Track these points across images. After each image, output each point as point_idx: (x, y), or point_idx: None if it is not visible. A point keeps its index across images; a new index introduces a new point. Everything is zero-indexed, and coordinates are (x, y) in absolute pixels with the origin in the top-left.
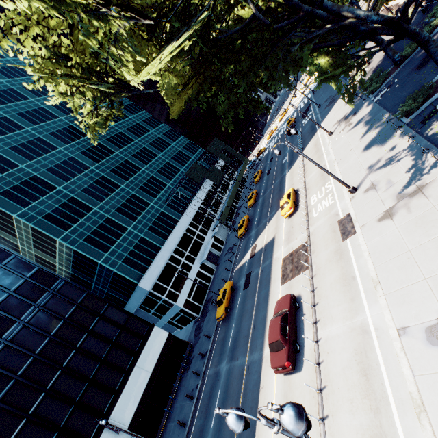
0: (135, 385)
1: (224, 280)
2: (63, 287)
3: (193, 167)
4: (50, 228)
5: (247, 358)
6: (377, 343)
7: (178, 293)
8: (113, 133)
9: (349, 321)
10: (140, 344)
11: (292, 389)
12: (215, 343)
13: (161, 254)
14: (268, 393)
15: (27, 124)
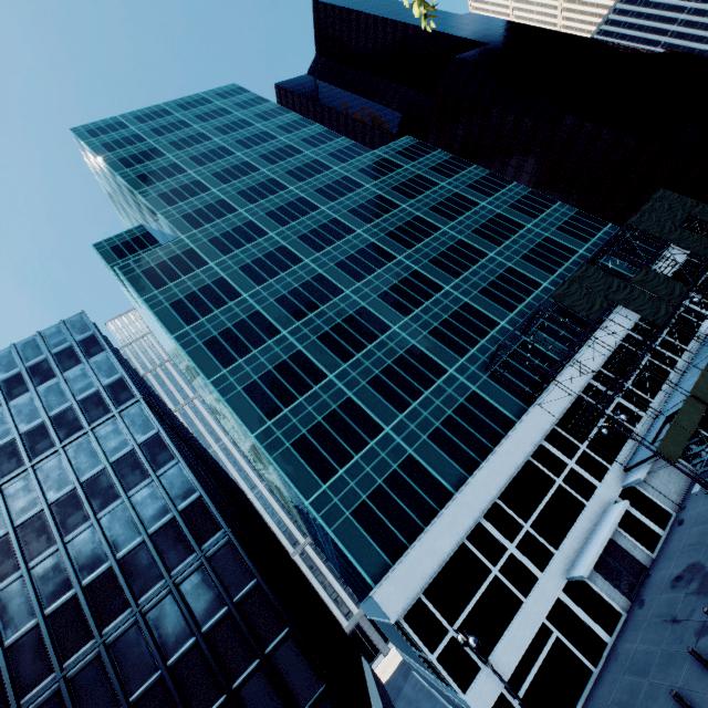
0: None
1: None
2: (222, 550)
3: (576, 276)
4: (247, 410)
5: None
6: None
7: (479, 660)
8: (402, 220)
9: None
10: None
11: None
12: None
13: (447, 514)
14: None
15: (272, 228)
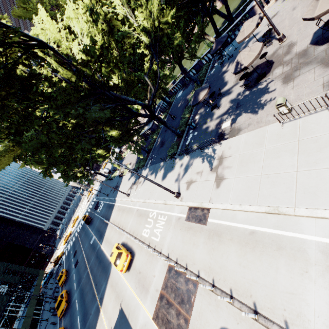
0: None
1: None
2: None
3: None
4: None
5: None
6: None
7: None
8: None
9: (312, 268)
10: None
11: None
12: None
13: None
14: None
15: None
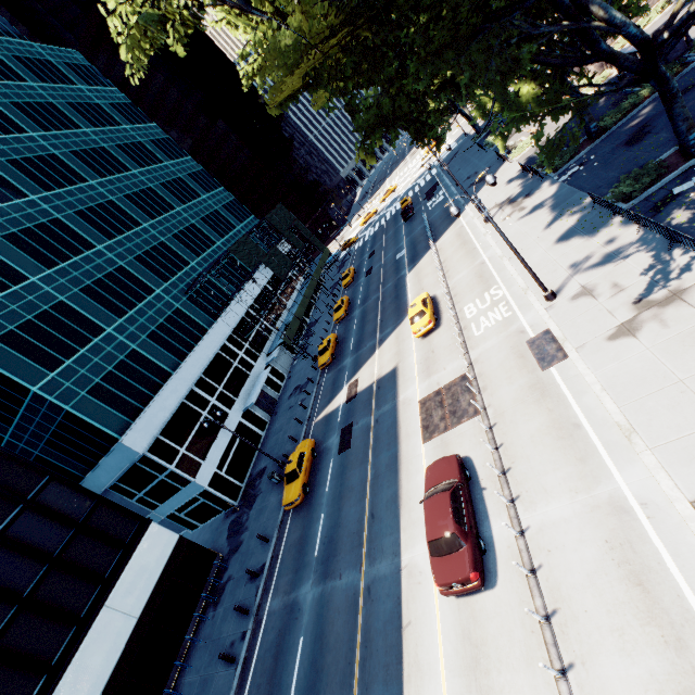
0: (101, 648)
1: (293, 438)
2: None
3: (242, 241)
4: None
5: (363, 572)
6: (652, 528)
7: (201, 460)
8: (88, 144)
9: (584, 495)
10: (118, 560)
11: (480, 622)
12: (280, 550)
13: (171, 385)
14: (424, 633)
15: None
